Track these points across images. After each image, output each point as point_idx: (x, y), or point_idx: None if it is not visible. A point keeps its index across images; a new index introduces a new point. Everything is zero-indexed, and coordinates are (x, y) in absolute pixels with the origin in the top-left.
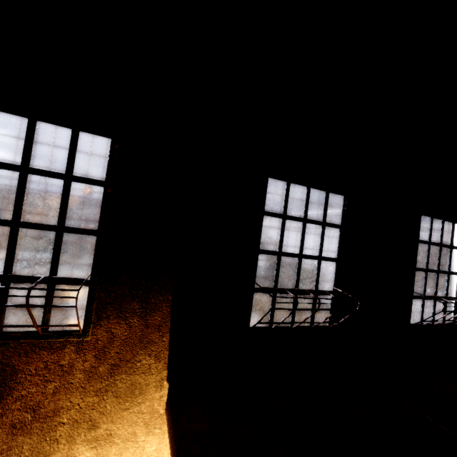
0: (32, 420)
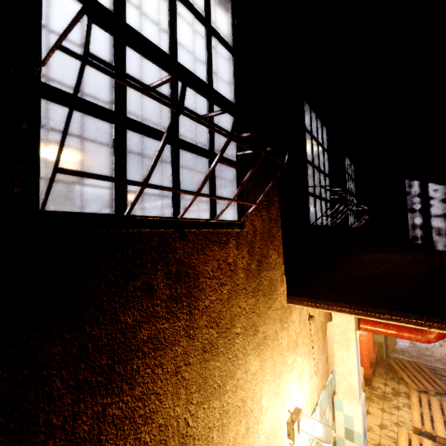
0: (217, 338)
